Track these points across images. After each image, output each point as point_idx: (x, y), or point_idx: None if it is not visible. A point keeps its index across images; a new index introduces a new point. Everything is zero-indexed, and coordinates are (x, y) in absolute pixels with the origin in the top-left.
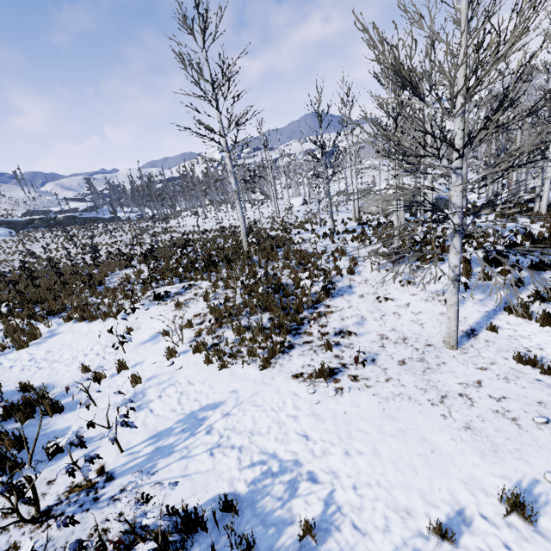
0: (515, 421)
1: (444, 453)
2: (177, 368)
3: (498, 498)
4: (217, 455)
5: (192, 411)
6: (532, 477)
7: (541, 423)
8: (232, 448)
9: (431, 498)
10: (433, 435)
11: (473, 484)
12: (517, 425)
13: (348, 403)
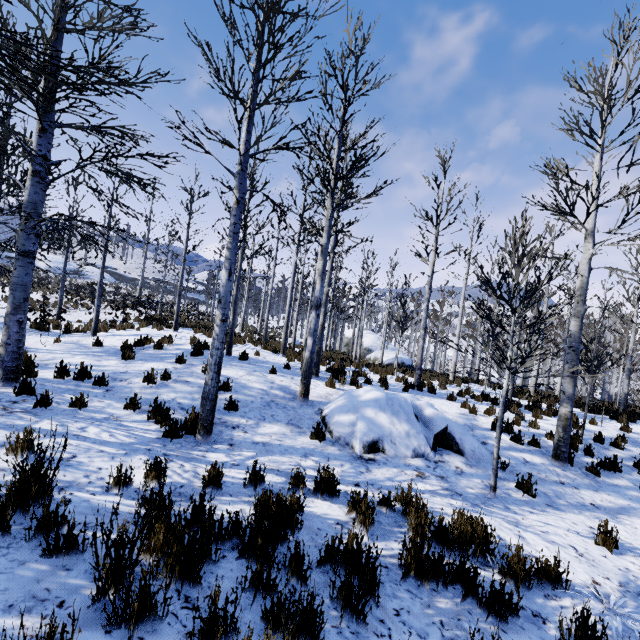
0: None
1: None
2: None
3: None
4: None
5: None
6: None
7: None
8: None
9: None
10: None
11: None
12: None
13: None
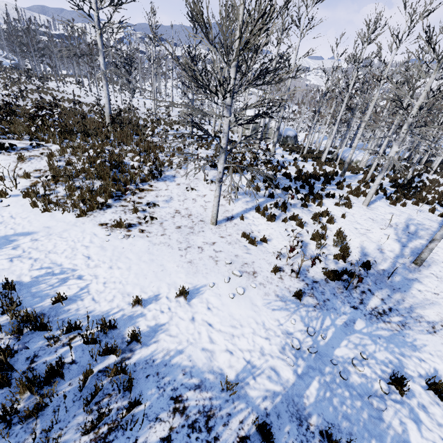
0: (216, 261)
1: (168, 271)
2: (4, 206)
3: (179, 290)
4: (15, 262)
5: (6, 235)
6: (204, 284)
7: (228, 263)
8: (29, 259)
9: (146, 290)
10: (168, 263)
11: (173, 285)
12: (216, 263)
13: (128, 243)
